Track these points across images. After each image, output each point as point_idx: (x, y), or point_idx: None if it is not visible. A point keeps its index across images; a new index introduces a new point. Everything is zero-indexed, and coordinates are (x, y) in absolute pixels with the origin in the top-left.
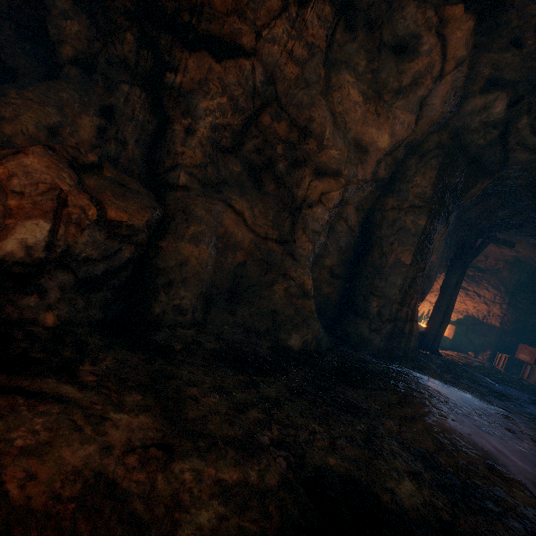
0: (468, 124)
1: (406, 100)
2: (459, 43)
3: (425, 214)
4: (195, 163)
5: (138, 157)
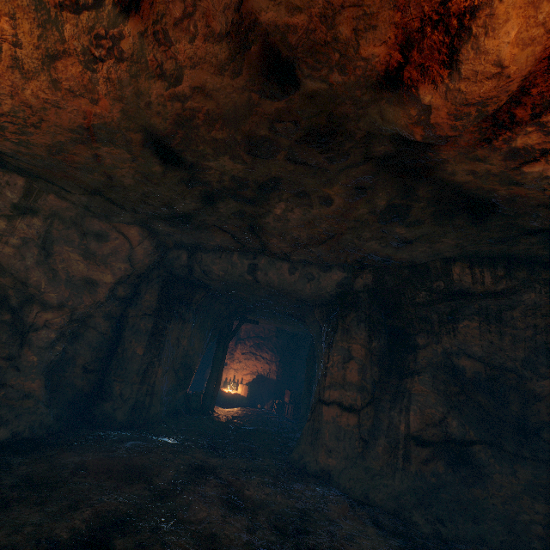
0: (173, 264)
1: (116, 258)
2: (135, 235)
3: (152, 319)
4: None
5: None
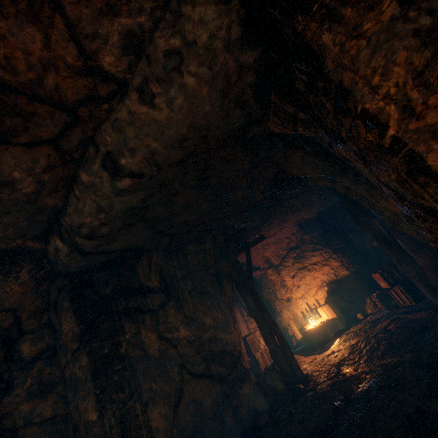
0: (63, 263)
1: None
2: None
3: (82, 353)
4: None
5: None
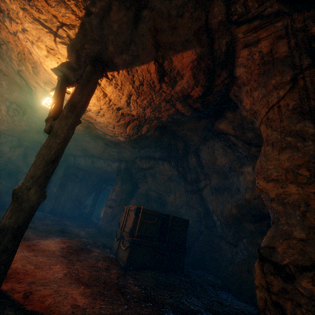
0: (69, 161)
1: None
2: None
3: (60, 180)
4: None
5: None
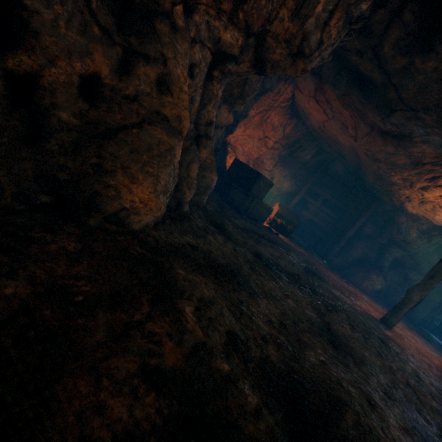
0: None
1: None
2: None
3: None
4: (387, 266)
5: (374, 260)
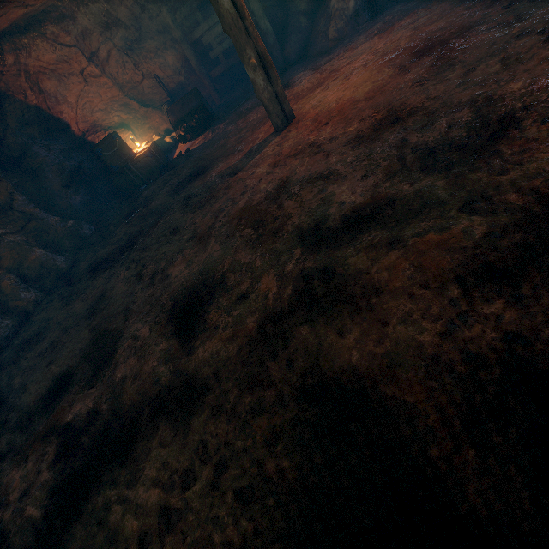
0: None
1: None
2: None
3: None
4: None
5: None
